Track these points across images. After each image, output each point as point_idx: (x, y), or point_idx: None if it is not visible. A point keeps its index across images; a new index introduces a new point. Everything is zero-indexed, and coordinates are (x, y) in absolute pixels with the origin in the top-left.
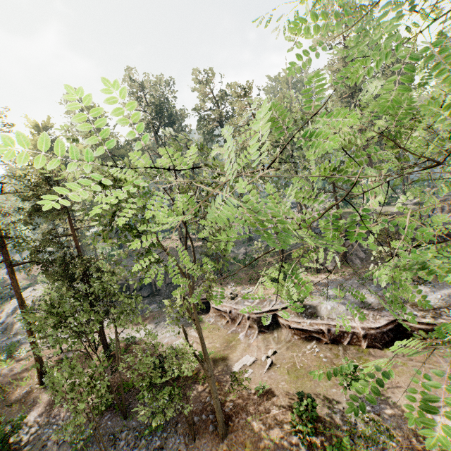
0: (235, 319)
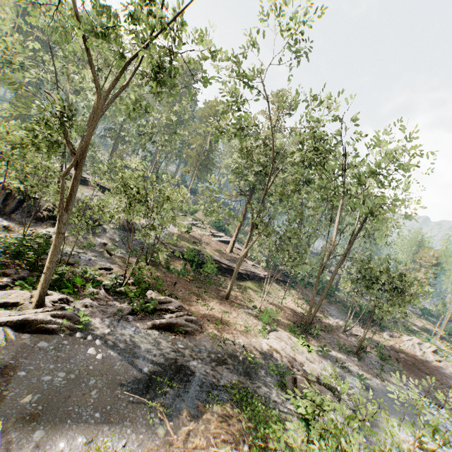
0: None
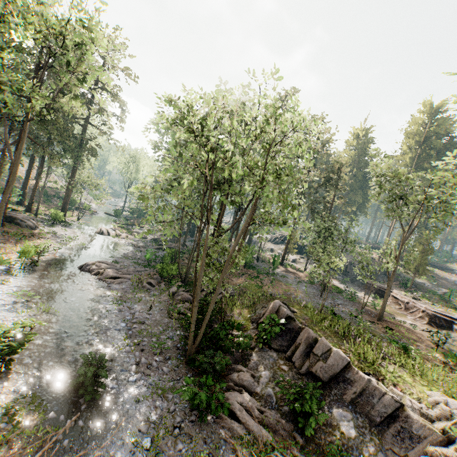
0: (409, 309)
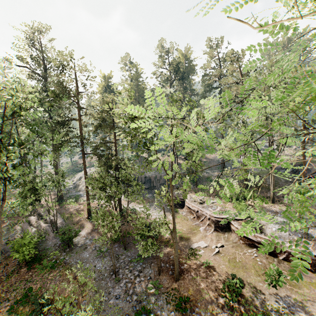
0: (200, 217)
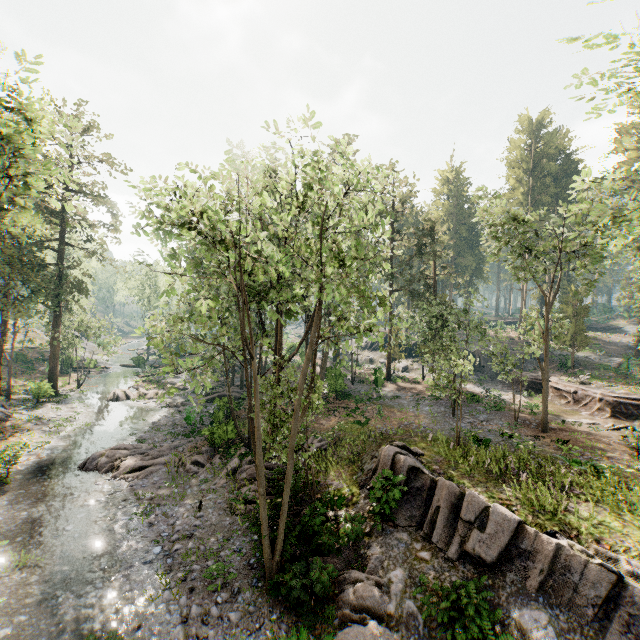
0: (580, 401)
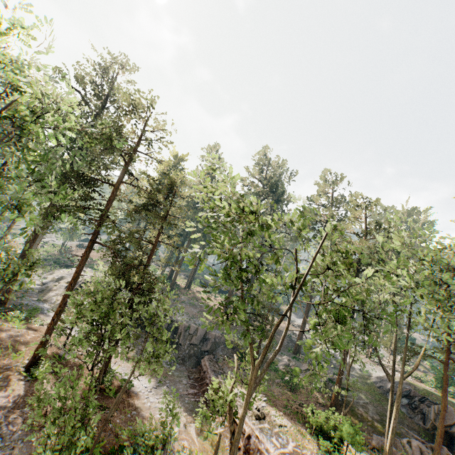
0: (251, 453)
